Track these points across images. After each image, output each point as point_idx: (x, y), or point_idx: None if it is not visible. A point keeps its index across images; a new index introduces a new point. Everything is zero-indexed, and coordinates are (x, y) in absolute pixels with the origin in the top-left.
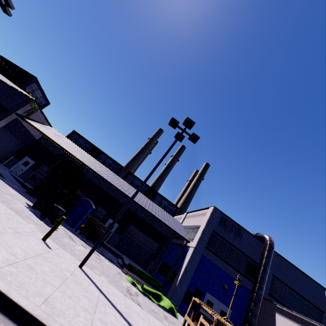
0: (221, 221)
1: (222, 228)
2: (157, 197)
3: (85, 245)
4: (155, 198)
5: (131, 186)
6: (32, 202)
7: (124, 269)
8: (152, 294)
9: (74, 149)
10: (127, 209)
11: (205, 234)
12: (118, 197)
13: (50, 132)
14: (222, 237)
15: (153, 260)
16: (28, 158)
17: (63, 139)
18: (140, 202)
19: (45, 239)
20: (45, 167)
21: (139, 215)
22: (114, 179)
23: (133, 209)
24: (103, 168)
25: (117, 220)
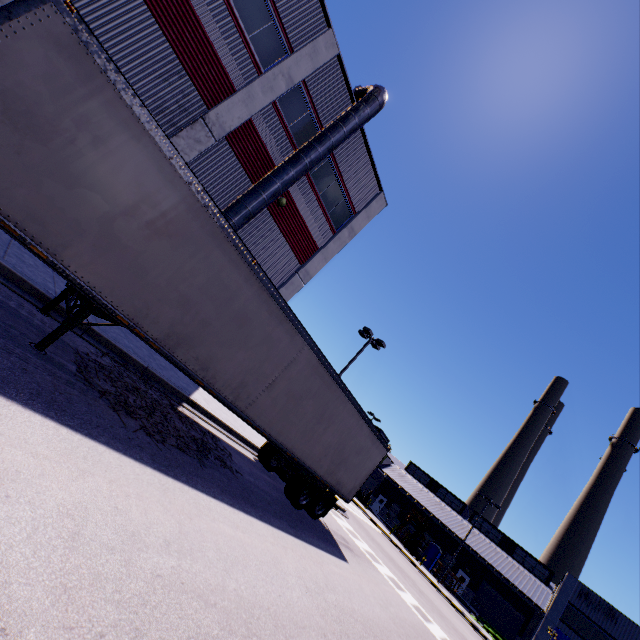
0: (580, 593)
1: (583, 603)
2: (518, 551)
3: (439, 583)
4: (514, 551)
5: (477, 532)
6: (400, 542)
7: (472, 614)
8: (492, 634)
9: (416, 491)
10: (477, 560)
11: (557, 603)
12: (464, 544)
13: (397, 476)
14: (584, 613)
15: (519, 635)
16: (381, 496)
17: (406, 480)
18: (484, 554)
19: (420, 564)
20: (394, 505)
21: (492, 571)
22: (456, 523)
23: (483, 561)
24: (443, 510)
25: (468, 573)
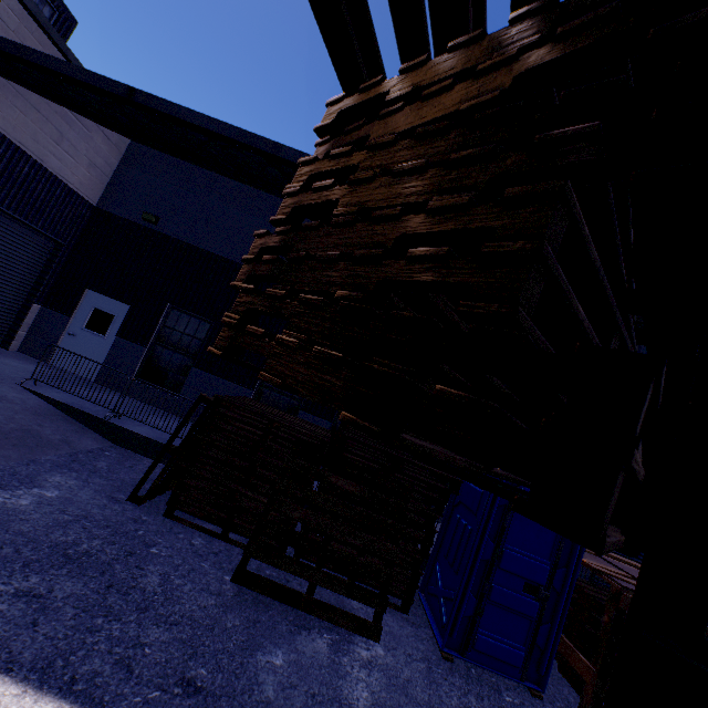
0: None
1: None
2: None
3: None
4: None
5: None
6: None
7: None
8: None
9: None
10: None
11: None
12: None
13: None
14: None
15: None
16: (96, 298)
17: None
18: None
19: None
20: (176, 318)
21: None
22: None
23: None
24: None
25: None
